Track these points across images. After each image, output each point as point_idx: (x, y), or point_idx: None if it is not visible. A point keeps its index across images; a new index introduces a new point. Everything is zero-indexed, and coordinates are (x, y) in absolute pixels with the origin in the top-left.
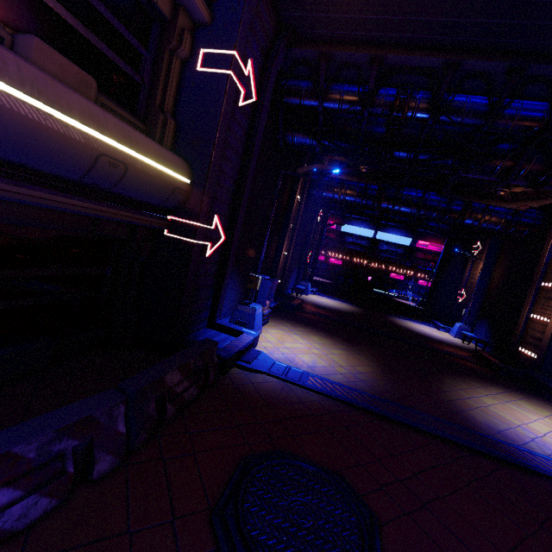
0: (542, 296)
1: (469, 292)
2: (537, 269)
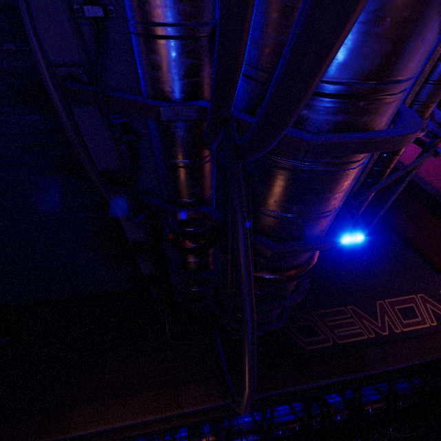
0: None
1: None
2: None
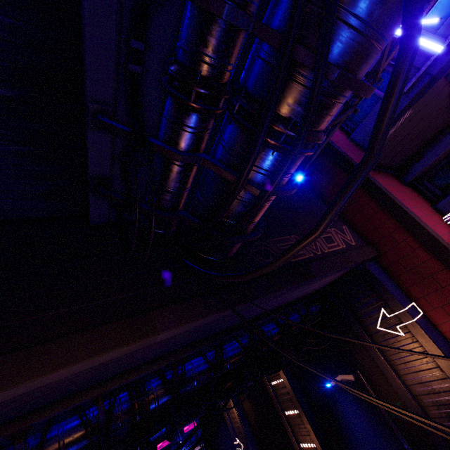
0: (294, 423)
1: (242, 438)
2: (274, 402)
